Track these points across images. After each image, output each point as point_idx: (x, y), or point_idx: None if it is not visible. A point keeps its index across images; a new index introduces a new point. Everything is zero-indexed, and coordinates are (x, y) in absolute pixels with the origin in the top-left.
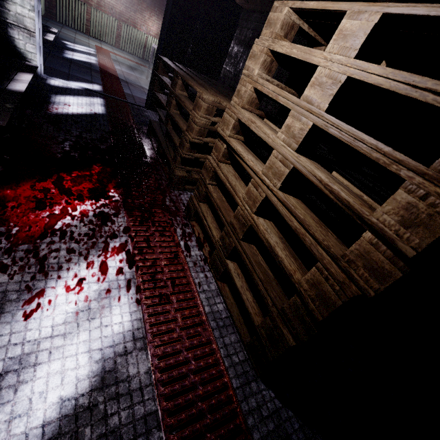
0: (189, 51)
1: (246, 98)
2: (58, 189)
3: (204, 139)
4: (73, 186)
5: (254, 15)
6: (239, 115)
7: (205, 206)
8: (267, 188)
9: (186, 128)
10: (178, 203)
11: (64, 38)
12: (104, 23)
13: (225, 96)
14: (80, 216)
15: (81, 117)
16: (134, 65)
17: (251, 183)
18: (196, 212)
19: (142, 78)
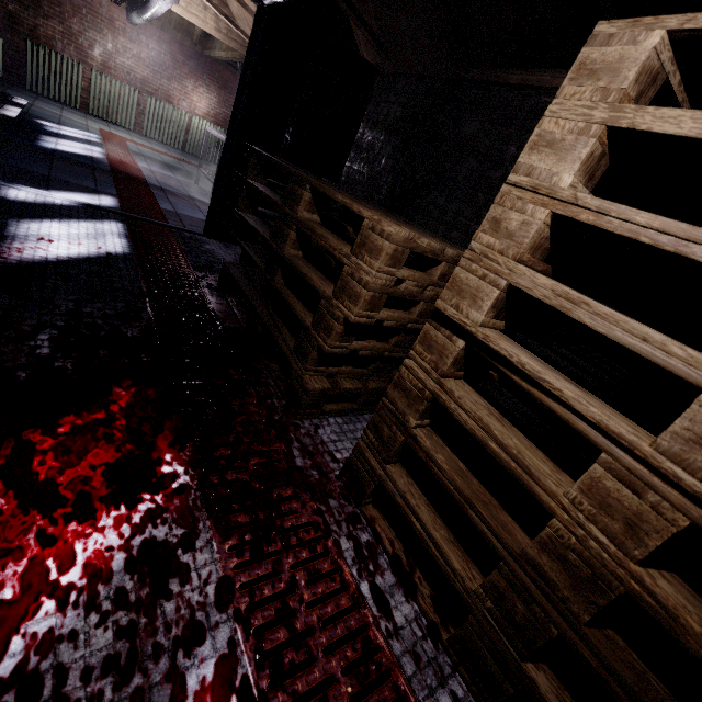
0: (287, 138)
1: (530, 239)
2: (16, 492)
3: (377, 315)
4: (61, 470)
5: (402, 82)
6: (518, 280)
7: (400, 473)
8: (685, 497)
9: (335, 293)
10: (320, 456)
11: (39, 116)
12: (115, 95)
13: (401, 221)
14: (84, 586)
15: (77, 266)
16: (171, 161)
17: (600, 465)
18: (378, 486)
19: (188, 183)
